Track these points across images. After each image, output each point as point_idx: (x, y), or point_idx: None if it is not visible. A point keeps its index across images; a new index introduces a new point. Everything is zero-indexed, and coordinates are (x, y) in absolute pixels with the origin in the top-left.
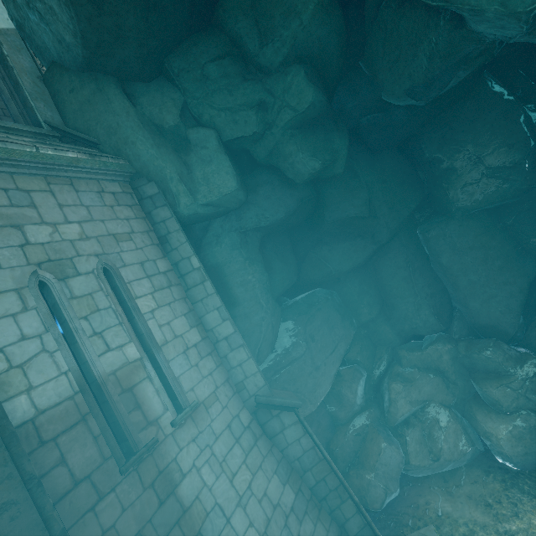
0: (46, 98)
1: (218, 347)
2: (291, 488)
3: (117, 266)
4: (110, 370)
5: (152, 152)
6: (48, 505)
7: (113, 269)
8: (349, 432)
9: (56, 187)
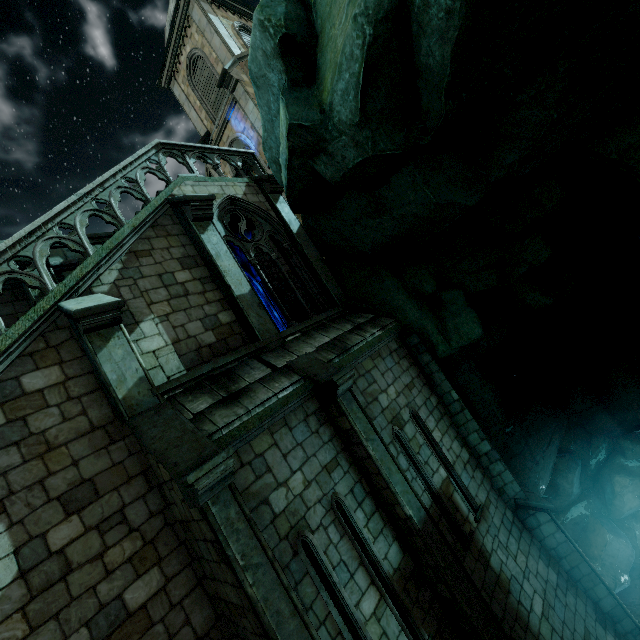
0: (330, 277)
1: (480, 461)
2: (553, 570)
3: (416, 410)
4: (438, 486)
5: (417, 315)
6: (464, 566)
7: (416, 413)
8: (566, 521)
9: (376, 361)
